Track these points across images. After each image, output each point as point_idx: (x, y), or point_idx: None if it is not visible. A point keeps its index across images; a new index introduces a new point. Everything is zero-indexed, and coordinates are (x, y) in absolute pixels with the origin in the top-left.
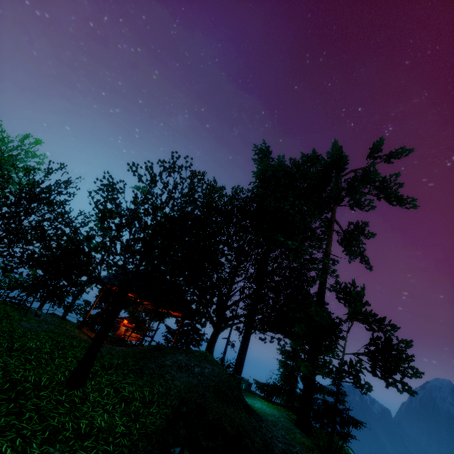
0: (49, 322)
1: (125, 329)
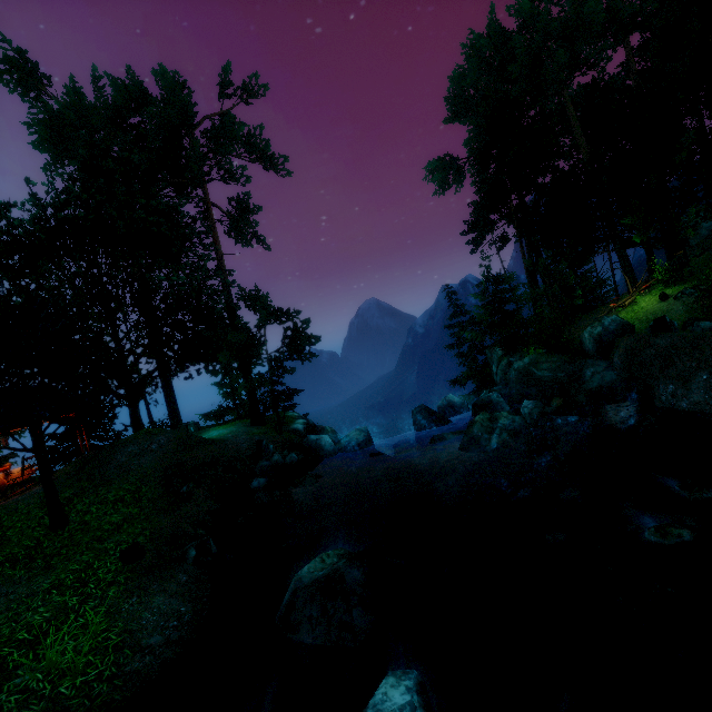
0: None
1: (7, 474)
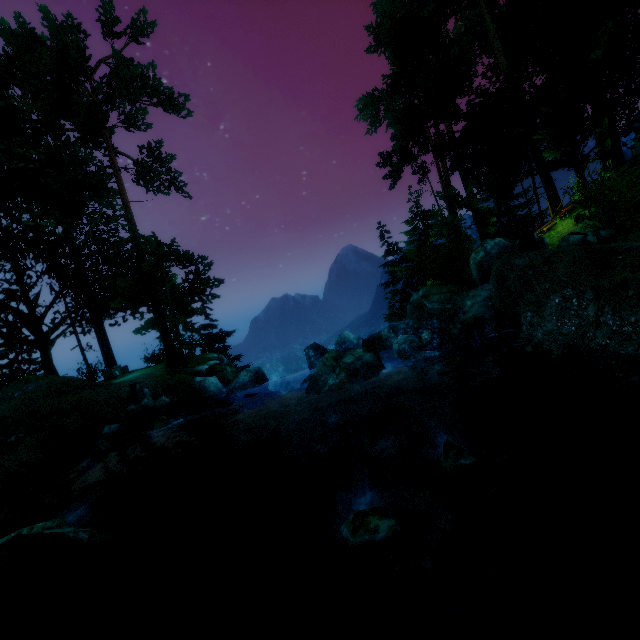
0: None
1: None
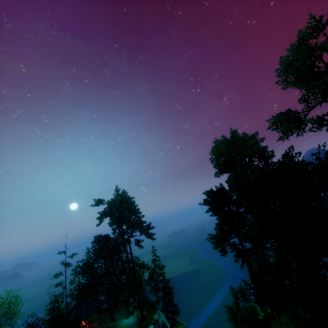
0: None
1: None
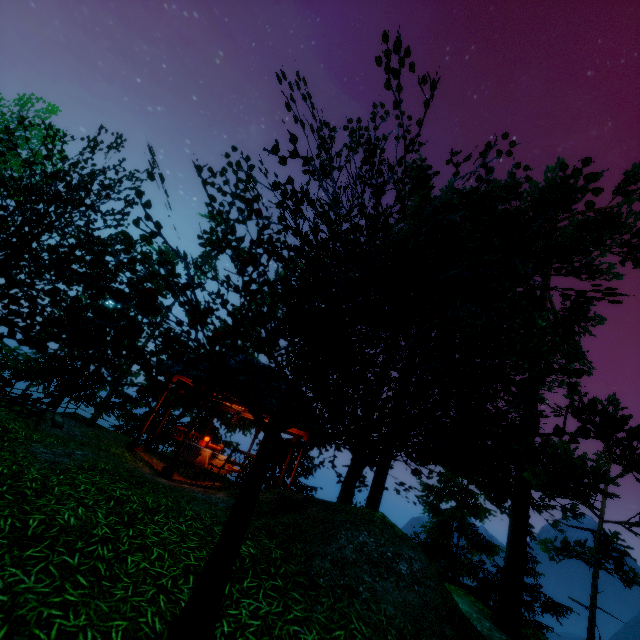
0: (79, 439)
1: (213, 455)
